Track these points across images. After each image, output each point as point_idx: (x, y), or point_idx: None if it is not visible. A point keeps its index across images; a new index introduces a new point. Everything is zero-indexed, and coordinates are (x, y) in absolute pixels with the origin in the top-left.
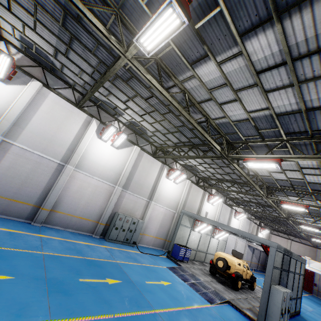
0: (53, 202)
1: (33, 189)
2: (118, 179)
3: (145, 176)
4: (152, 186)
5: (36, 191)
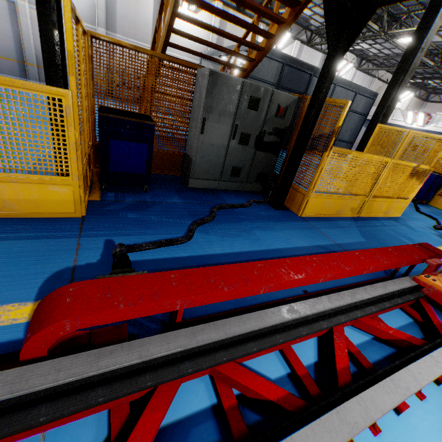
0: (33, 56)
1: (5, 42)
2: (95, 17)
3: (135, 6)
4: (153, 23)
5: (10, 44)
